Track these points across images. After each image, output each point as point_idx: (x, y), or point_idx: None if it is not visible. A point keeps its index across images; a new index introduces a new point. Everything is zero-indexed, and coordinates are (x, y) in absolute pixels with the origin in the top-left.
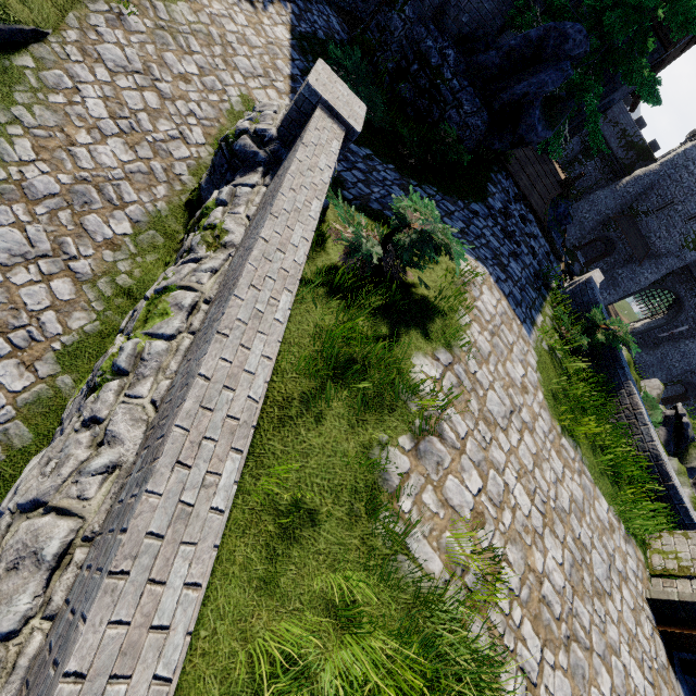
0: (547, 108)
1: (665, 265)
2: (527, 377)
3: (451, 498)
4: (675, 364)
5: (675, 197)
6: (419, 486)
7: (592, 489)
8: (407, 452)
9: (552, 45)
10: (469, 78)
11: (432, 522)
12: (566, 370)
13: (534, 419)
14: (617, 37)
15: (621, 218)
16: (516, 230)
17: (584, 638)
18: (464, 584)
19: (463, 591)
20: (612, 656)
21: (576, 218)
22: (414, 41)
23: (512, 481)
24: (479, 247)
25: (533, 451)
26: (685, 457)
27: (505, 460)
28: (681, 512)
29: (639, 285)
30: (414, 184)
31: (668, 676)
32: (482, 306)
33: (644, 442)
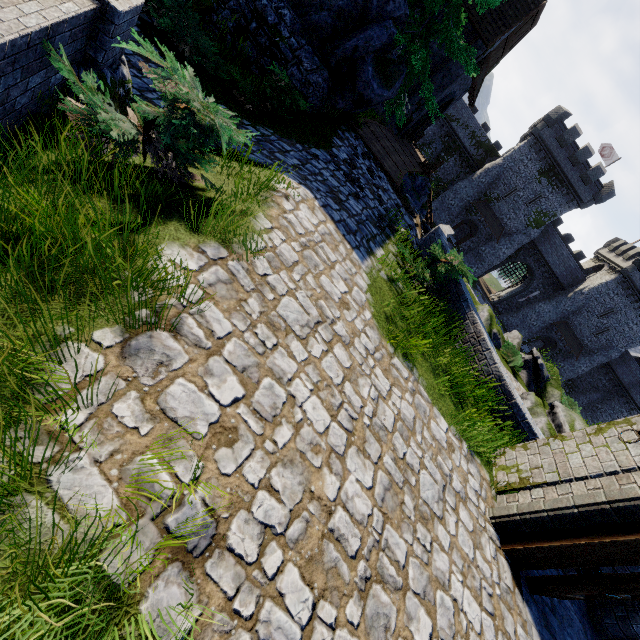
0: (380, 67)
1: (516, 241)
2: (352, 295)
3: (174, 408)
4: (534, 323)
5: (517, 185)
6: (111, 393)
7: (428, 409)
8: (104, 350)
9: (376, 6)
10: (306, 37)
11: (120, 441)
12: (403, 295)
13: (354, 334)
14: (432, 6)
15: (479, 203)
16: (362, 178)
17: (395, 576)
18: (162, 527)
19: (156, 538)
20: (438, 591)
21: (445, 204)
22: (250, 0)
23: (304, 393)
24: (312, 181)
25: (346, 365)
26: (545, 395)
27: (295, 370)
28: (525, 429)
29: (500, 259)
30: (247, 123)
31: (513, 601)
32: (294, 219)
33: (488, 365)
